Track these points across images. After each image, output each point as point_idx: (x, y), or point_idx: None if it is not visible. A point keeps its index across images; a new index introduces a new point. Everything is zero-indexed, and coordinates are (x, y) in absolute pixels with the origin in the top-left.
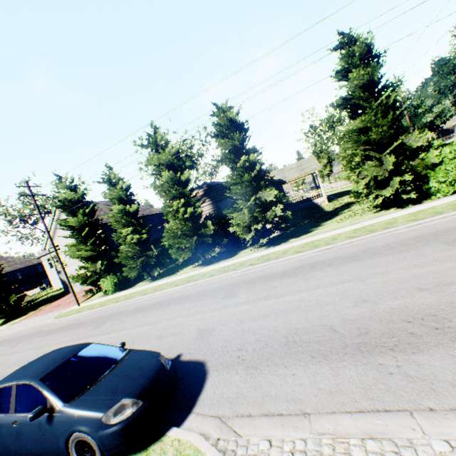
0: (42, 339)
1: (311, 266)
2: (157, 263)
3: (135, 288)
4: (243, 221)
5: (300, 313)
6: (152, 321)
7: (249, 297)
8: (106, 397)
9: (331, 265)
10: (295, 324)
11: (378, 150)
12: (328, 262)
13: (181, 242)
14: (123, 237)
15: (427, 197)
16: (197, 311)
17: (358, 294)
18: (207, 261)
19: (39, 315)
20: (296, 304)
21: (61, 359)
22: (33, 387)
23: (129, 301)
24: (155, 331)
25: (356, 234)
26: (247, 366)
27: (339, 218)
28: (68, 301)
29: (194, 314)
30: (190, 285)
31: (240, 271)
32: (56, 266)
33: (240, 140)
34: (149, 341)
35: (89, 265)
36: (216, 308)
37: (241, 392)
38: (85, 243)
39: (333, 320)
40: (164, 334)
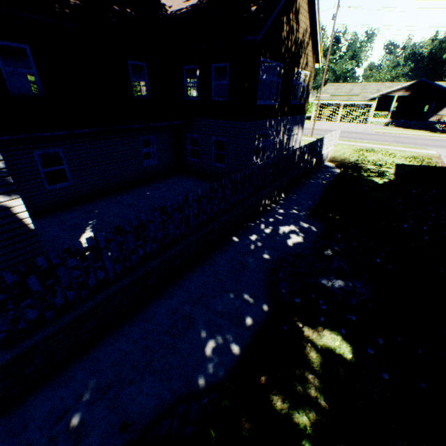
0: None
1: None
2: None
3: None
4: None
5: None
6: None
7: None
8: None
9: None
10: None
11: None
12: None
13: None
14: None
15: None
16: None
17: None
18: None
19: None
20: None
21: None
22: None
23: None
24: None
25: None
26: None
27: None
28: None
29: None
30: None
31: None
32: None
33: None
34: None
35: None
36: None
37: None
38: None
39: None
40: None
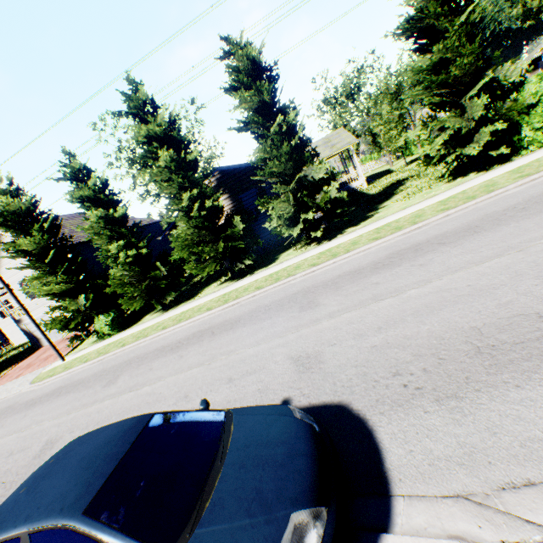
0: (21, 416)
1: (411, 250)
2: (167, 287)
3: (143, 324)
4: (284, 213)
5: (458, 307)
6: (201, 361)
7: (345, 302)
8: (253, 519)
9: (445, 243)
10: (465, 323)
11: (455, 95)
12: (437, 241)
13: (202, 251)
14: (112, 256)
15: (512, 155)
16: (270, 335)
17: (536, 267)
18: (238, 274)
19: (3, 383)
20: (438, 297)
21: (110, 459)
22: (73, 533)
23: (143, 341)
24: (216, 373)
25: (448, 205)
26: (437, 398)
27: (400, 196)
28: (42, 358)
29: (268, 339)
30: (231, 305)
31: (300, 276)
32: (12, 314)
33: (269, 94)
34: (215, 389)
35: (67, 303)
36: (301, 326)
37: (469, 444)
38: (53, 273)
39: (533, 306)
40: (235, 375)
